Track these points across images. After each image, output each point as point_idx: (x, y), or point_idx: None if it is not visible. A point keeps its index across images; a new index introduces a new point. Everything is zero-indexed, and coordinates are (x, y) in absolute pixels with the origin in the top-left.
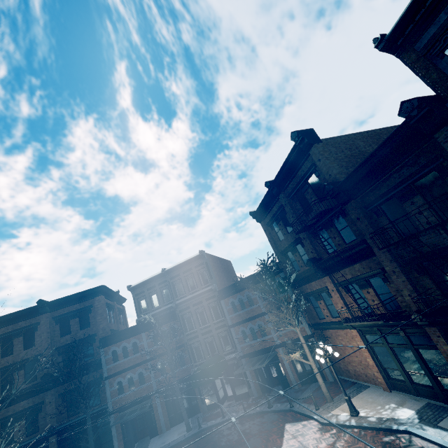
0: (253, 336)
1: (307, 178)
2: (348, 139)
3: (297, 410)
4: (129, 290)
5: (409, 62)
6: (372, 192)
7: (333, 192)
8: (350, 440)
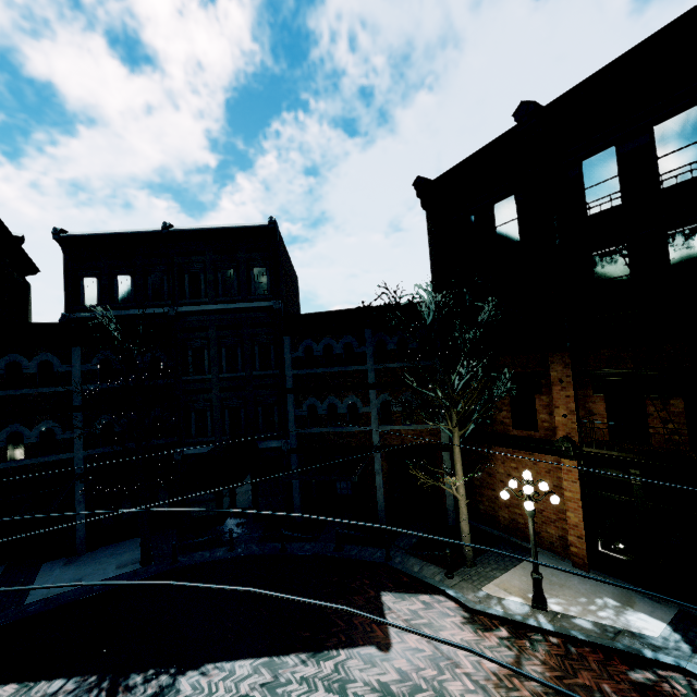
0: (330, 420)
1: (664, 116)
2: None
3: (402, 569)
4: (58, 242)
5: None
6: None
7: None
8: (553, 663)
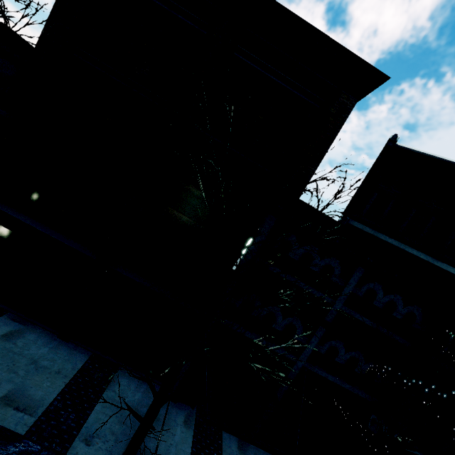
0: None
1: None
2: None
3: None
4: (384, 149)
5: None
6: None
7: None
8: None
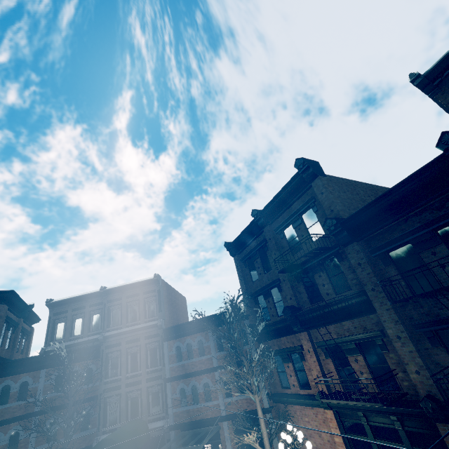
0: (194, 398)
1: (302, 212)
2: (349, 183)
3: None
4: (48, 306)
5: (443, 103)
6: (381, 235)
7: (335, 228)
8: None
